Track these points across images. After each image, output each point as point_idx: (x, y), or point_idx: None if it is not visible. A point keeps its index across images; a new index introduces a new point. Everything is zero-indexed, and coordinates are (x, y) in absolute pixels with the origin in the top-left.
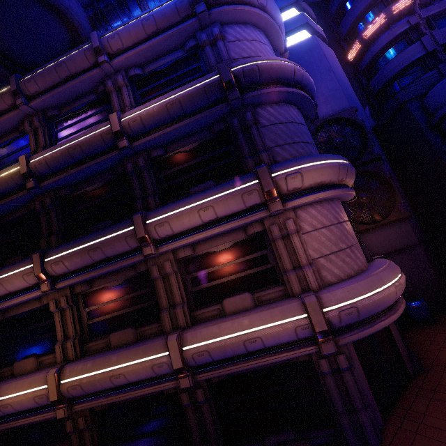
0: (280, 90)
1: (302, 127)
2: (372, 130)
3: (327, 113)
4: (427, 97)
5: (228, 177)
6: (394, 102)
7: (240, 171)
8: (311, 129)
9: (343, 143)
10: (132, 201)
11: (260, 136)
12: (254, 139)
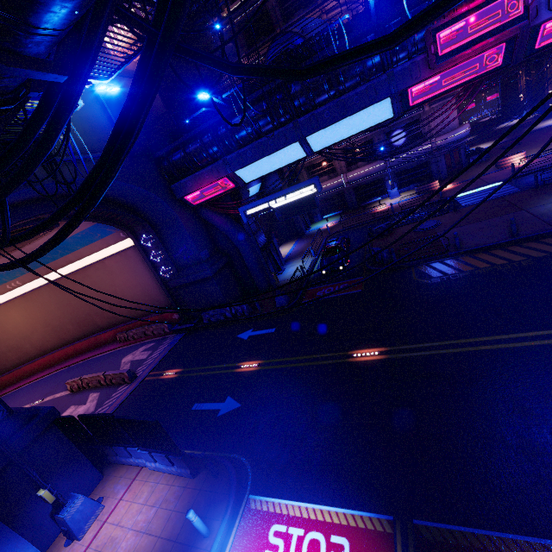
0: None
1: None
2: None
3: None
4: None
5: (308, 6)
6: None
7: (313, 2)
8: None
9: None
10: (271, 25)
11: None
12: None
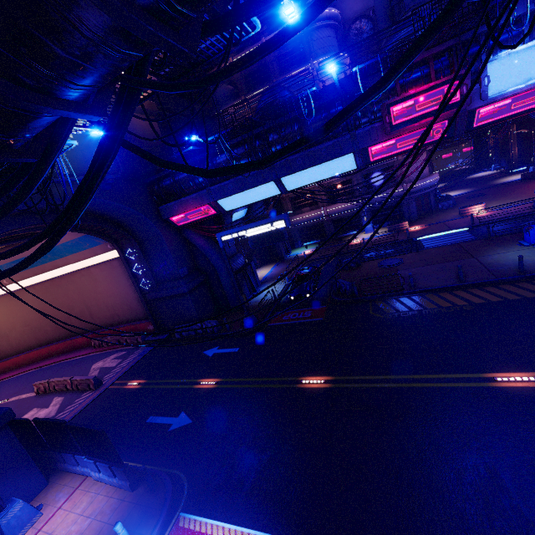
0: (320, 25)
1: (329, 38)
2: (389, 17)
3: (361, 10)
4: (400, 5)
5: (302, 63)
6: (390, 5)
7: (306, 60)
8: (336, 35)
9: (364, 33)
10: (269, 75)
11: (313, 45)
12: (310, 47)
